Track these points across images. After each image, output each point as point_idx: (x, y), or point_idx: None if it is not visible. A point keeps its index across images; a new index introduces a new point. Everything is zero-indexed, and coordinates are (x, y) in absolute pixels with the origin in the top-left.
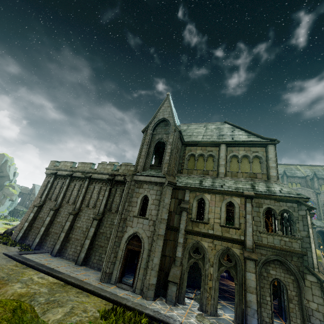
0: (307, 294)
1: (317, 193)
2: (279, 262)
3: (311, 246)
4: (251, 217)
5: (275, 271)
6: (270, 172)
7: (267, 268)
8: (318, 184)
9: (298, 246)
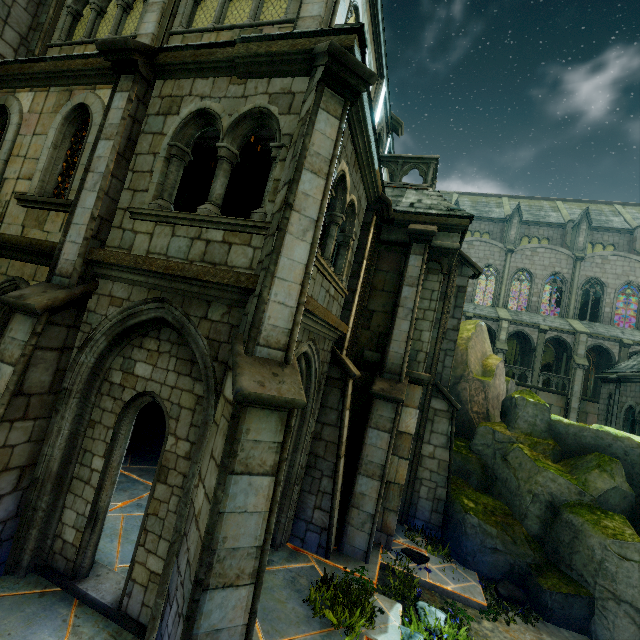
0: (205, 454)
1: (577, 259)
2: (177, 334)
3: (278, 246)
4: (110, 149)
5: (151, 365)
6: (304, 4)
7: (132, 354)
8: (586, 238)
9: (250, 259)
